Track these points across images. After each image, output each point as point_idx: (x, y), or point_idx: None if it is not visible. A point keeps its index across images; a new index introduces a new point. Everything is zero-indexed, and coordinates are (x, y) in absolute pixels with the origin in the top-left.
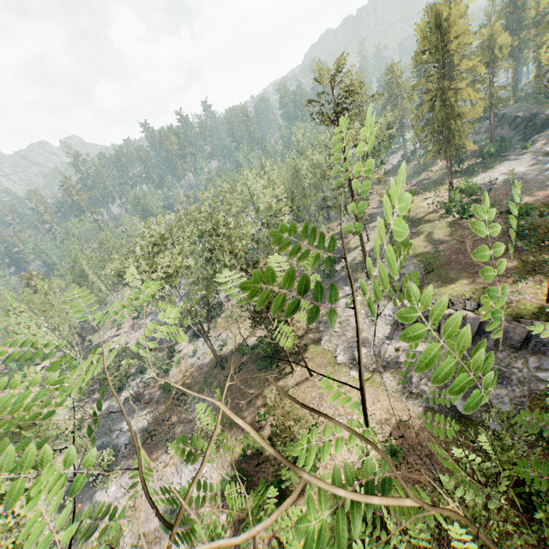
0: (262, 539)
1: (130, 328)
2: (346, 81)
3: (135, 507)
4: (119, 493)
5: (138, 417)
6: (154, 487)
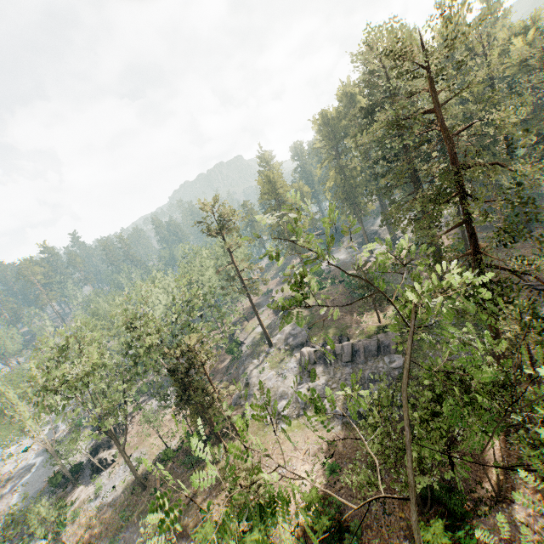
0: None
1: None
2: (223, 208)
3: None
4: None
5: None
6: None
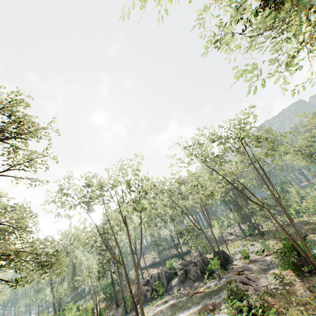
0: None
1: None
2: None
3: None
4: None
5: None
6: None
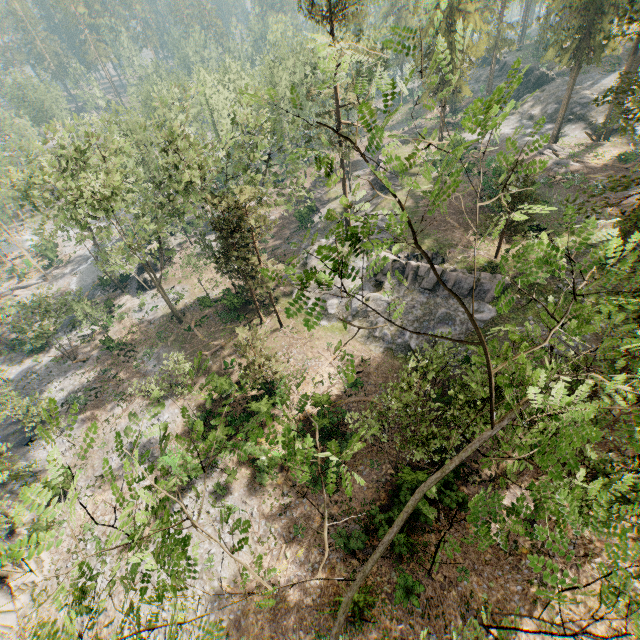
0: (232, 460)
1: (41, 279)
2: None
3: (87, 457)
4: (63, 448)
5: (73, 376)
6: (107, 438)
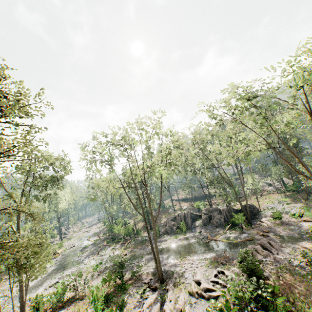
0: None
1: (149, 293)
2: None
3: None
4: None
5: None
6: None
